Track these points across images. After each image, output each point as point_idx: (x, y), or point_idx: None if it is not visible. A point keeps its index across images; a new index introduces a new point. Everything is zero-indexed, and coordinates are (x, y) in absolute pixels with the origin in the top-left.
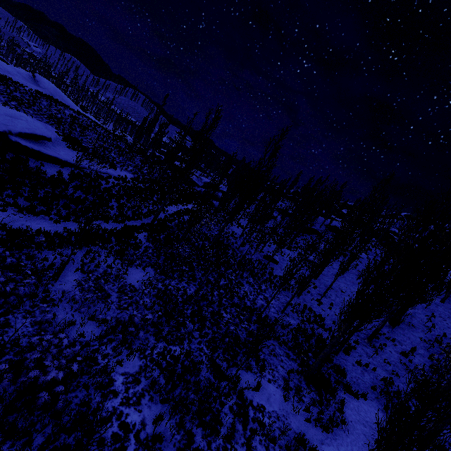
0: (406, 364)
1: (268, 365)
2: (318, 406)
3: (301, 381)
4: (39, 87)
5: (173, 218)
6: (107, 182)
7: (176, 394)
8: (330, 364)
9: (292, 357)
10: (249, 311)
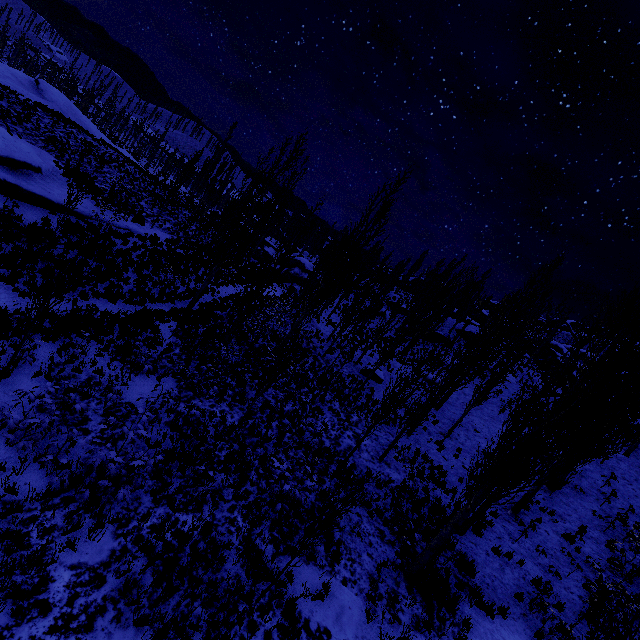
0: (571, 555)
1: (345, 552)
2: (425, 630)
3: (399, 583)
4: (44, 99)
5: (227, 304)
6: (125, 241)
7: (169, 608)
8: (450, 552)
9: (389, 538)
10: (327, 457)
